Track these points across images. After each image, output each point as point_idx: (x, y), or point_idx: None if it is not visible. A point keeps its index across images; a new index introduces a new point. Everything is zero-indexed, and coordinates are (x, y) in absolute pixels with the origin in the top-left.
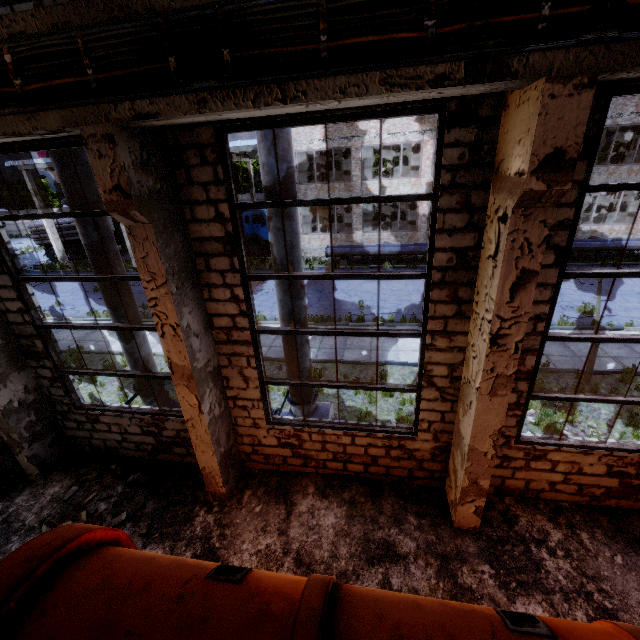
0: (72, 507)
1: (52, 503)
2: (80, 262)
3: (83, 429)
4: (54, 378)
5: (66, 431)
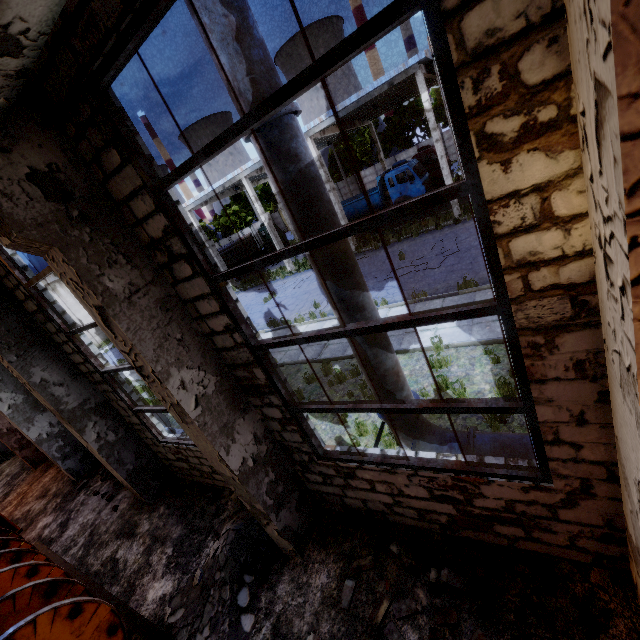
0: (360, 625)
1: (327, 608)
2: (244, 281)
3: (331, 484)
4: (285, 419)
5: (308, 485)
